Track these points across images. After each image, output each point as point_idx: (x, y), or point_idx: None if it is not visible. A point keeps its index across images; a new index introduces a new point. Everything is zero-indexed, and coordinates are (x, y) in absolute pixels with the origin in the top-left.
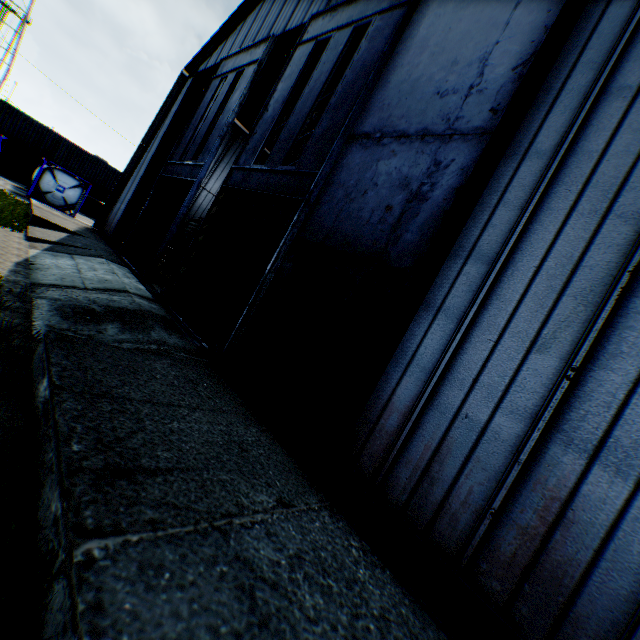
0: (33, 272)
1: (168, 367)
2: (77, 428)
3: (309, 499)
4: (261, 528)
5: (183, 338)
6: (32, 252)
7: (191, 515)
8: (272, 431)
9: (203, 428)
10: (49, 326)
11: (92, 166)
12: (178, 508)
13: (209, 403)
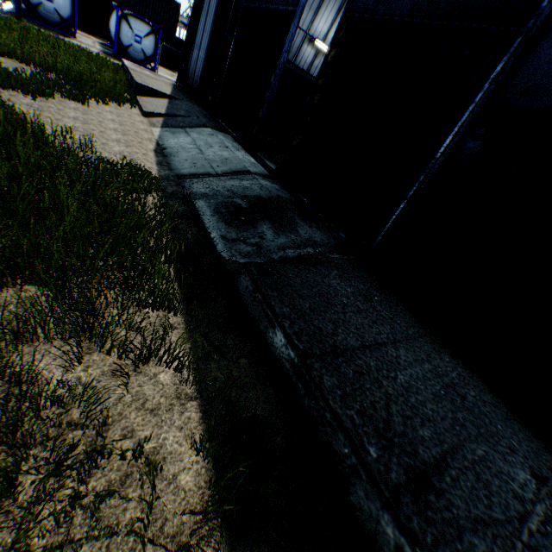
0: (169, 160)
1: (340, 282)
2: (353, 417)
3: (547, 460)
4: (551, 530)
5: (320, 228)
6: (155, 132)
7: (501, 531)
8: (460, 356)
9: (418, 373)
10: (222, 237)
11: (150, 1)
12: (487, 524)
13: (396, 328)
